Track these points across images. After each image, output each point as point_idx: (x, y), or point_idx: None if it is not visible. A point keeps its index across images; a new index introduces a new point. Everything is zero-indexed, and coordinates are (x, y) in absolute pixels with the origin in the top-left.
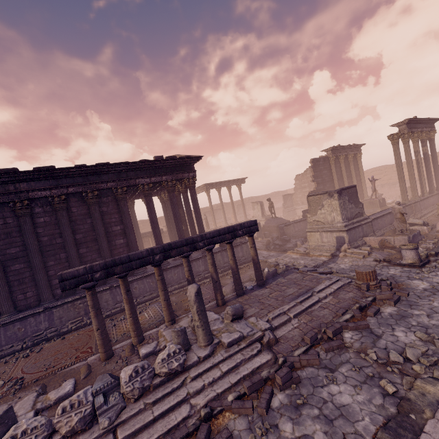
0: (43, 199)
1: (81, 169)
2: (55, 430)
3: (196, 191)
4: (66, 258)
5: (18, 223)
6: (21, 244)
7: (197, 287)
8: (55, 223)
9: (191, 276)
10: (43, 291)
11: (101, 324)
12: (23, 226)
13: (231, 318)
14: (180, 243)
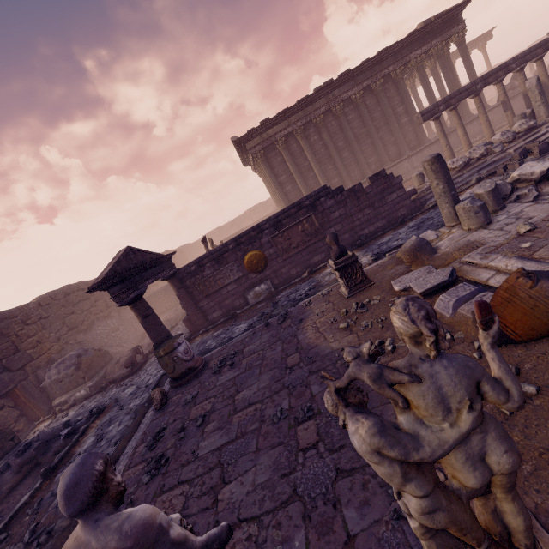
0: (347, 101)
1: (370, 61)
2: (470, 159)
3: (416, 83)
4: (371, 143)
5: (338, 124)
6: (343, 138)
7: (536, 76)
8: (358, 118)
9: (506, 98)
10: (365, 168)
11: (448, 141)
12: (343, 123)
13: None
14: (495, 70)
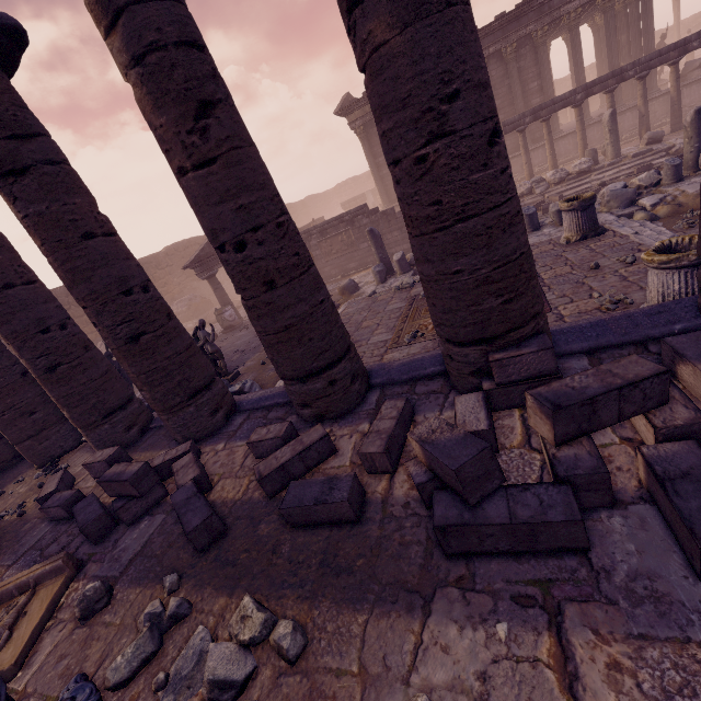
0: None
1: (501, 20)
2: None
3: None
4: None
5: None
6: None
7: (612, 110)
8: None
9: None
10: None
11: (528, 159)
12: None
13: (646, 142)
14: (604, 78)
